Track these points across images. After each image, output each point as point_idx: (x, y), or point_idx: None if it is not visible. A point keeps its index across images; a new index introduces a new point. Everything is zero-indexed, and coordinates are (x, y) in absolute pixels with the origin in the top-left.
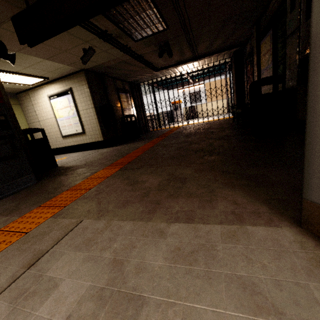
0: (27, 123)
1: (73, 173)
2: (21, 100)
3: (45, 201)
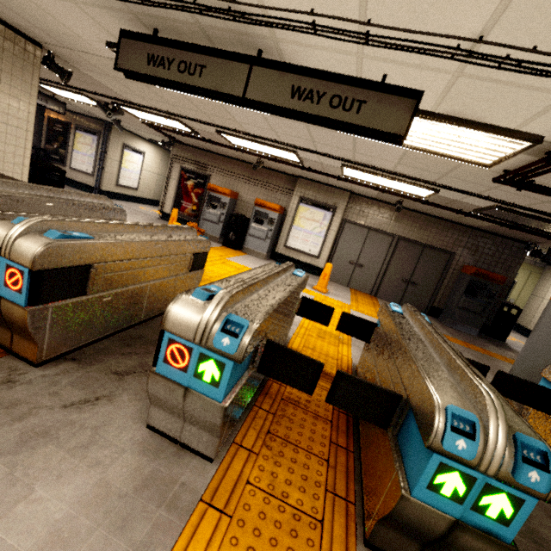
0: (531, 293)
1: (502, 350)
2: (546, 271)
3: (467, 342)
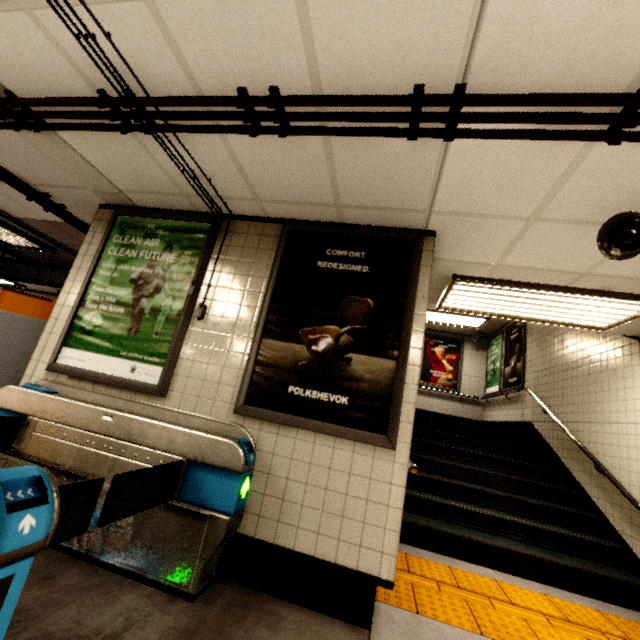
0: None
1: None
2: None
3: None
